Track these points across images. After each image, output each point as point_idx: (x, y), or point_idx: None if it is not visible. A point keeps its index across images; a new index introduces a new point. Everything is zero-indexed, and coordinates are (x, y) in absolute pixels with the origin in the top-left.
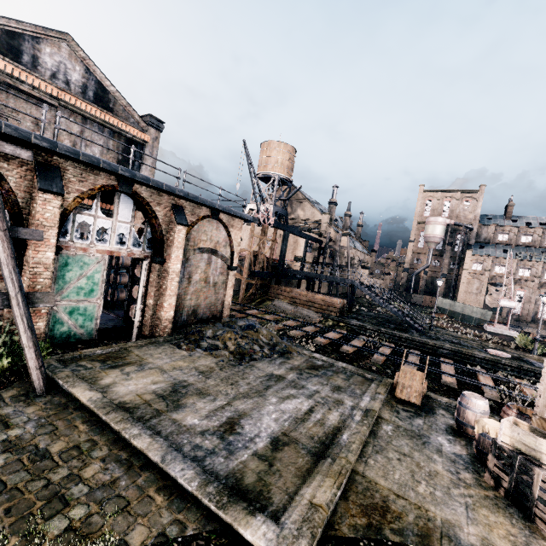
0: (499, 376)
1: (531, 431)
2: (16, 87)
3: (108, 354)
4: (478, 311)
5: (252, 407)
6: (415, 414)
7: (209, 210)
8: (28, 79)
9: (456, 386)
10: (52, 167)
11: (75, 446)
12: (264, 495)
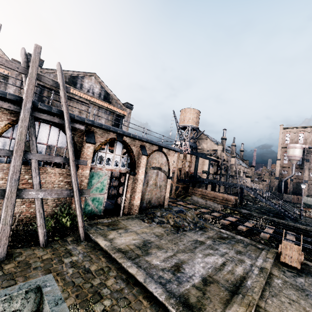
0: None
1: None
2: (73, 98)
3: (110, 222)
4: None
5: (188, 258)
6: (297, 274)
7: (157, 147)
8: (78, 94)
9: None
10: (91, 132)
11: (101, 268)
12: (203, 310)
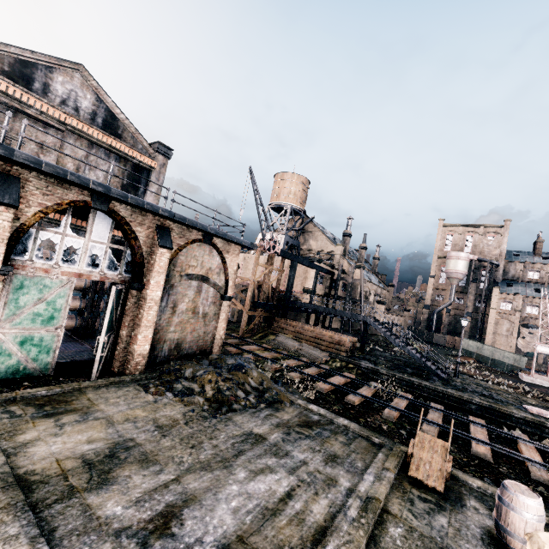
0: (547, 447)
1: None
2: (24, 111)
3: (53, 396)
4: (510, 356)
5: (208, 486)
6: (437, 506)
7: (201, 233)
8: (36, 104)
9: (492, 460)
10: (10, 177)
11: None
12: None
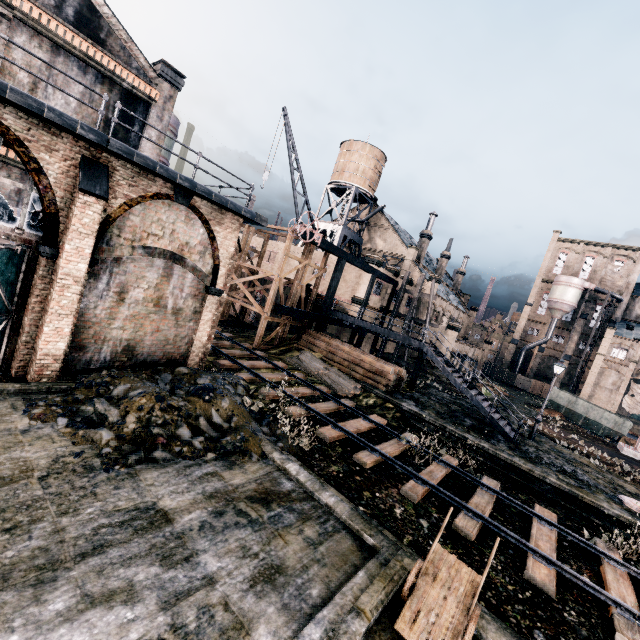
0: None
1: None
2: None
3: None
4: (610, 418)
5: None
6: None
7: (170, 186)
8: None
9: (554, 595)
10: None
11: None
12: None
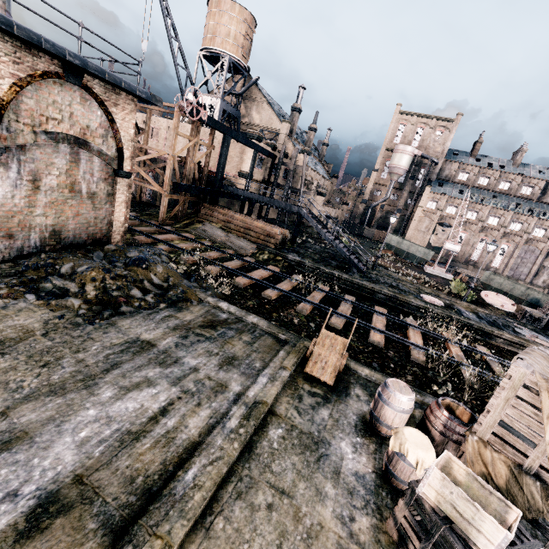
0: (429, 331)
1: (469, 479)
2: None
3: None
4: (422, 251)
5: (52, 416)
6: (323, 399)
7: (58, 62)
8: None
9: (383, 347)
10: None
11: None
12: None
